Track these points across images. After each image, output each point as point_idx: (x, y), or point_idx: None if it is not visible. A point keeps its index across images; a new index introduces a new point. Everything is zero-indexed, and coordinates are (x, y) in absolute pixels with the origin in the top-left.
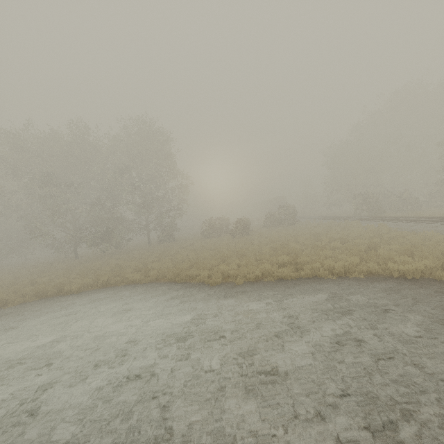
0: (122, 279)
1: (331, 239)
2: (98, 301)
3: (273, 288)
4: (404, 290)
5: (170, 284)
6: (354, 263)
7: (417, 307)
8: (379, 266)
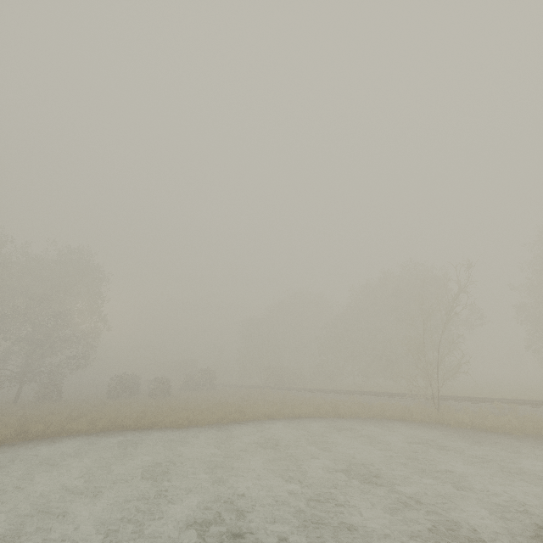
0: (59, 429)
1: (256, 400)
2: (56, 445)
3: (231, 425)
4: (302, 421)
5: (132, 430)
6: (277, 409)
7: (307, 425)
8: (289, 412)
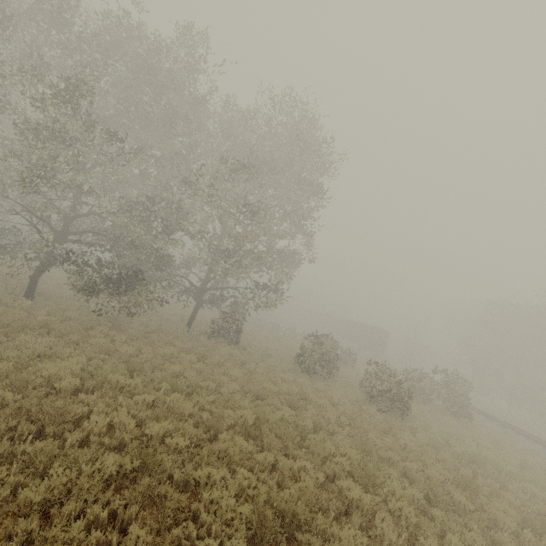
0: None
1: None
2: None
3: None
4: None
5: None
6: None
7: None
8: None
